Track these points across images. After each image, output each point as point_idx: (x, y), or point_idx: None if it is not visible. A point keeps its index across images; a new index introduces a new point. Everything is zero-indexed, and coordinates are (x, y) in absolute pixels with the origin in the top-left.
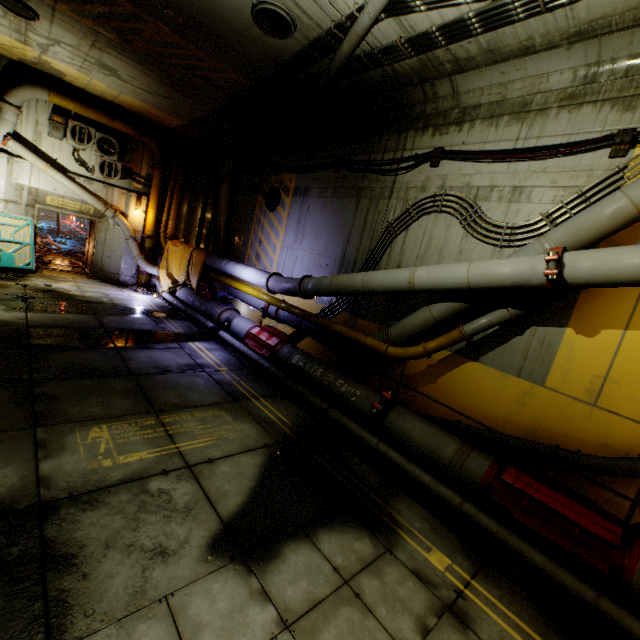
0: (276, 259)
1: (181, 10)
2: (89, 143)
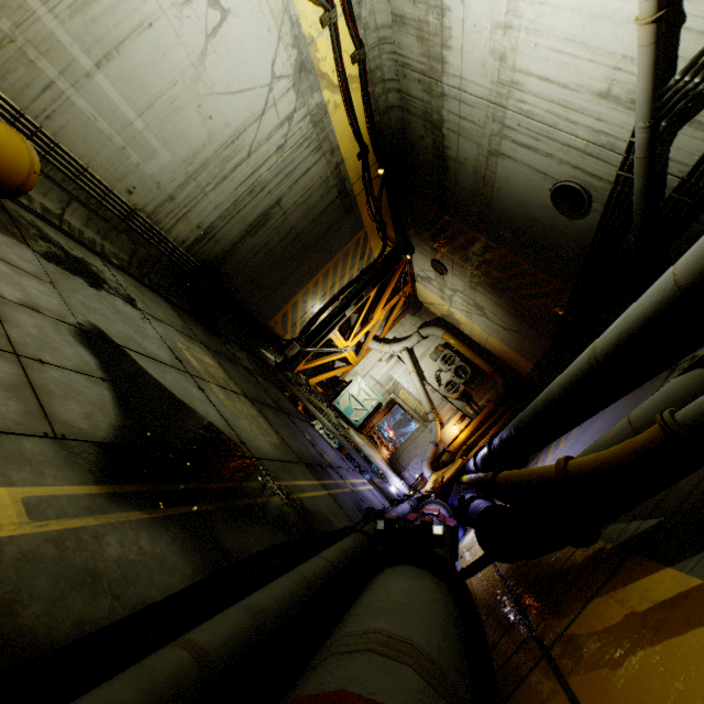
0: None
1: (509, 226)
2: (450, 366)
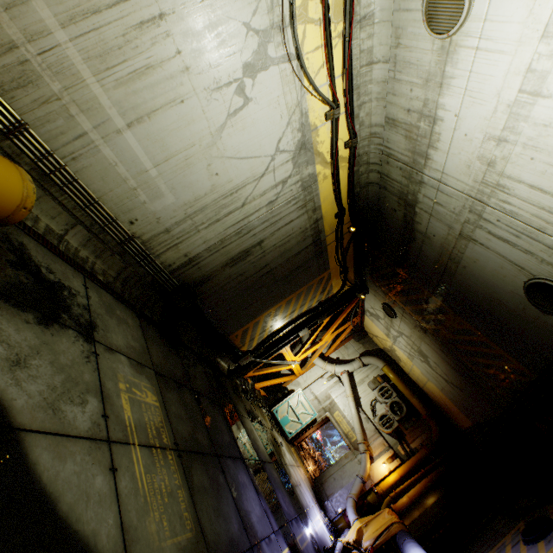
0: None
1: (469, 299)
2: (386, 399)
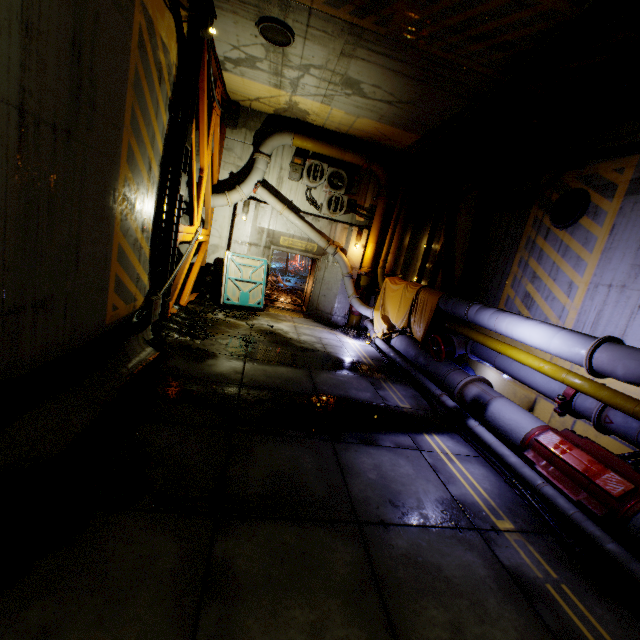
0: (574, 306)
1: None
2: (320, 180)
